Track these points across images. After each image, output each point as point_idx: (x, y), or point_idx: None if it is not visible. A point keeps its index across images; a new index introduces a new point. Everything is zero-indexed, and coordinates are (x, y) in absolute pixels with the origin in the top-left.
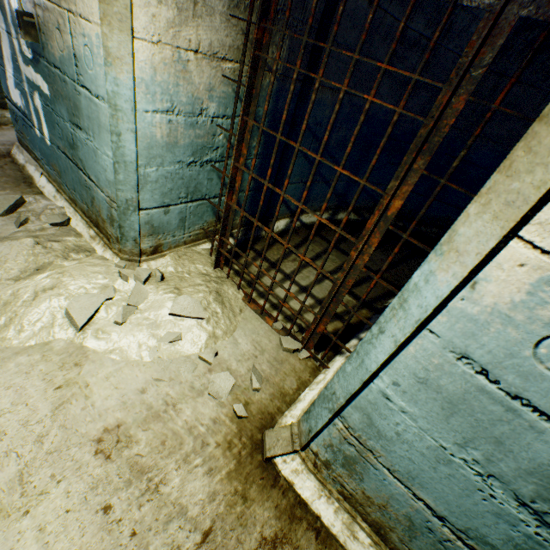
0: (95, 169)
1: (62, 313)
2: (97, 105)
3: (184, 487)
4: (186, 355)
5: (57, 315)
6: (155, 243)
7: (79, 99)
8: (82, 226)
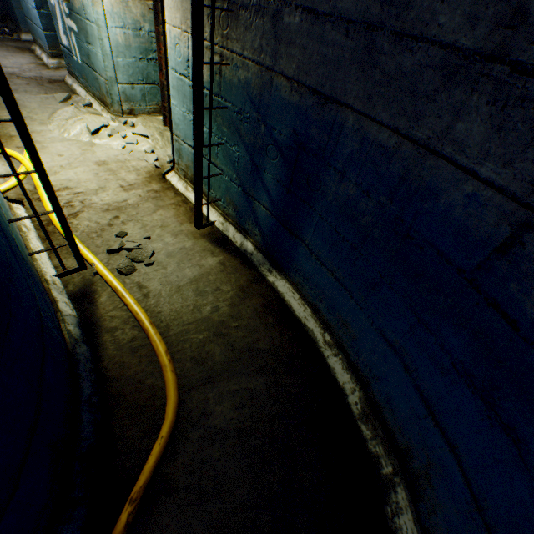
0: (98, 65)
1: (86, 130)
2: (93, 27)
3: (127, 176)
4: (139, 151)
5: (84, 131)
6: (130, 108)
7: (87, 28)
8: (98, 107)
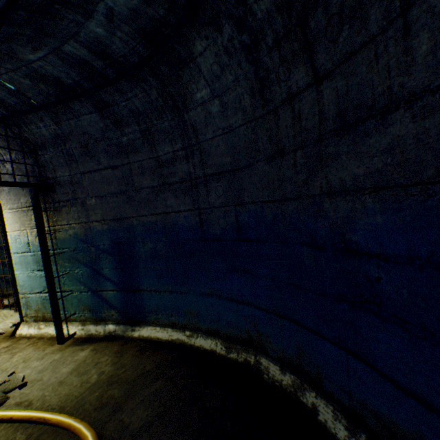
0: None
1: None
2: None
3: None
4: None
5: None
6: None
7: None
8: None
